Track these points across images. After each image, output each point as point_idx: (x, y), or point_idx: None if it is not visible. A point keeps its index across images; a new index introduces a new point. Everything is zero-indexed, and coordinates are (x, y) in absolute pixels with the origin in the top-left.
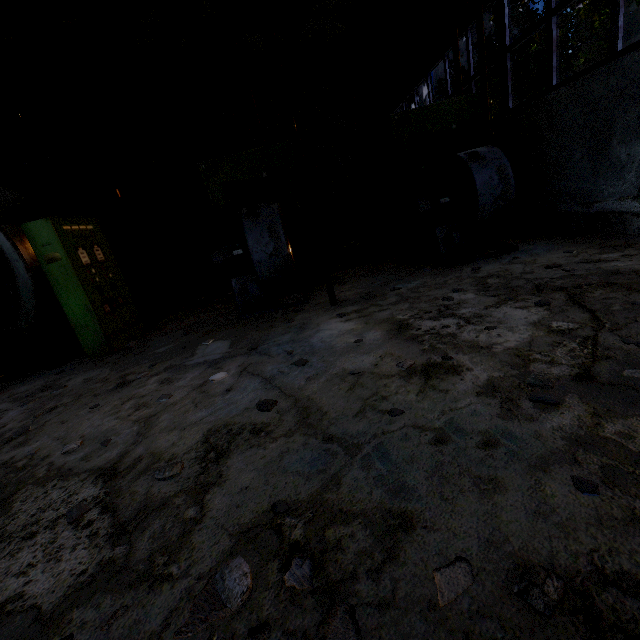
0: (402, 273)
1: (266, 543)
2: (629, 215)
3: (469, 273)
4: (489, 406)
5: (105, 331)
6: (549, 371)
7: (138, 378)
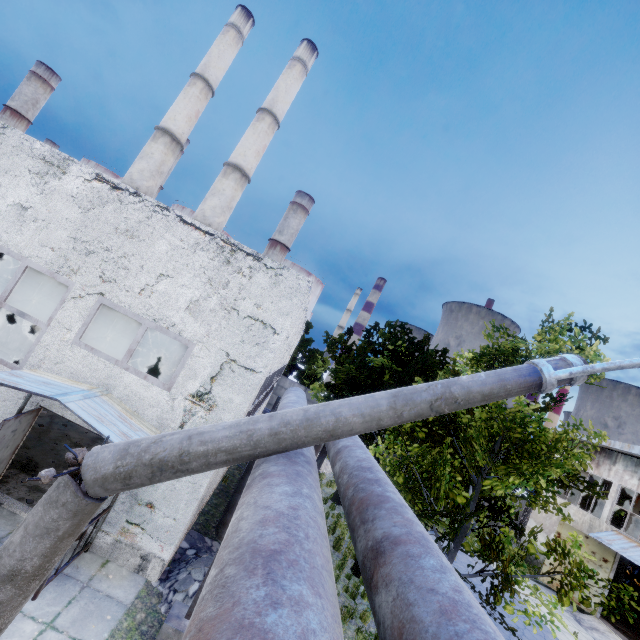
0: None
1: None
2: None
3: None
4: None
5: None
6: None
7: None
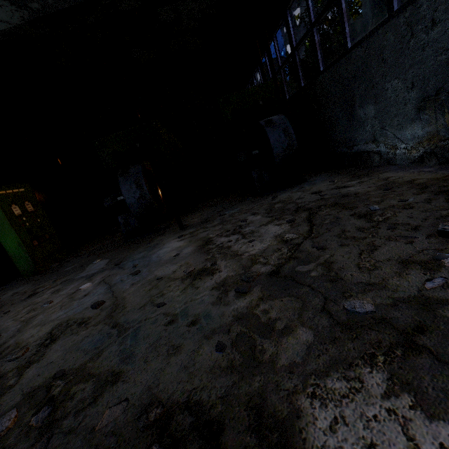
0: (234, 202)
1: (37, 398)
2: (372, 153)
3: (269, 200)
4: (212, 297)
5: (33, 258)
6: (259, 270)
7: (42, 290)
